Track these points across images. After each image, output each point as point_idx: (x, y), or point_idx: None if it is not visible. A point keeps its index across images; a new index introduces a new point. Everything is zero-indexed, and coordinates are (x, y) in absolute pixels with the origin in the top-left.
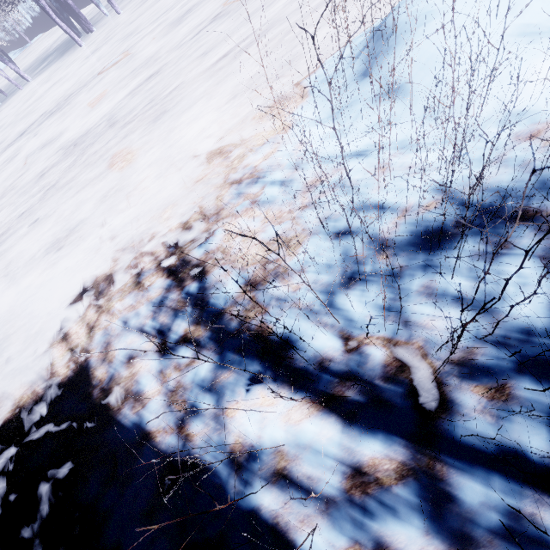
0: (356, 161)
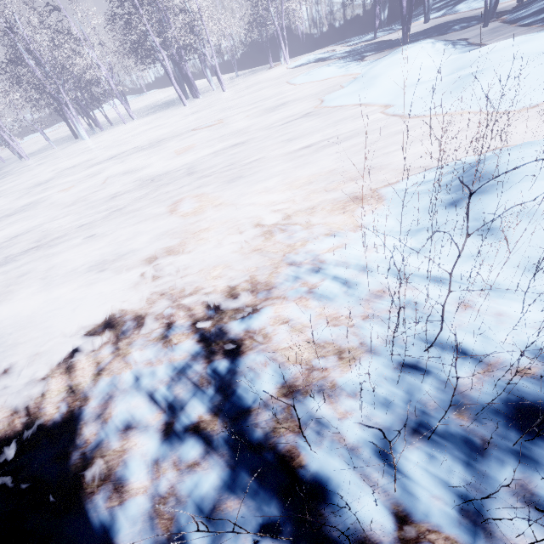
0: (432, 287)
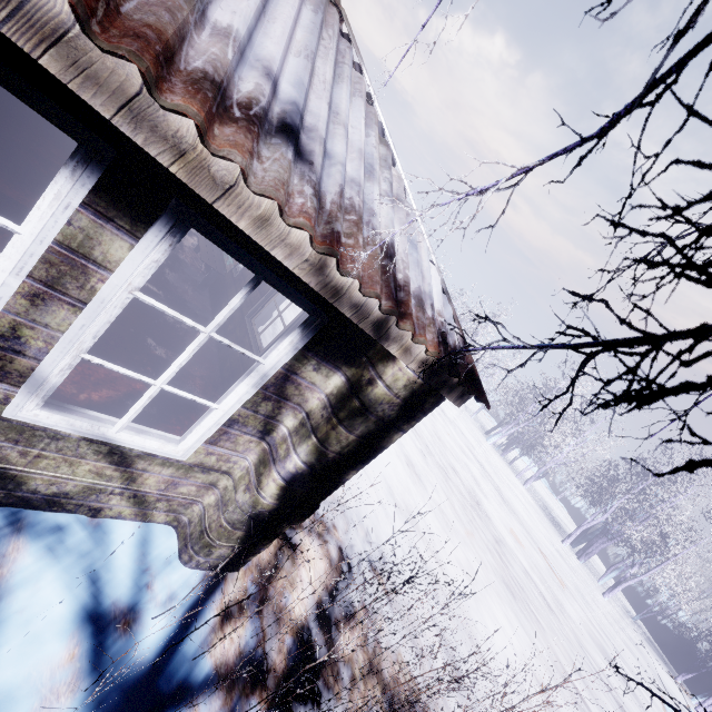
0: None
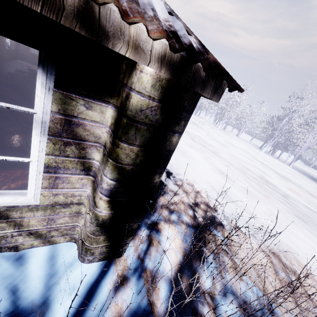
0: None
